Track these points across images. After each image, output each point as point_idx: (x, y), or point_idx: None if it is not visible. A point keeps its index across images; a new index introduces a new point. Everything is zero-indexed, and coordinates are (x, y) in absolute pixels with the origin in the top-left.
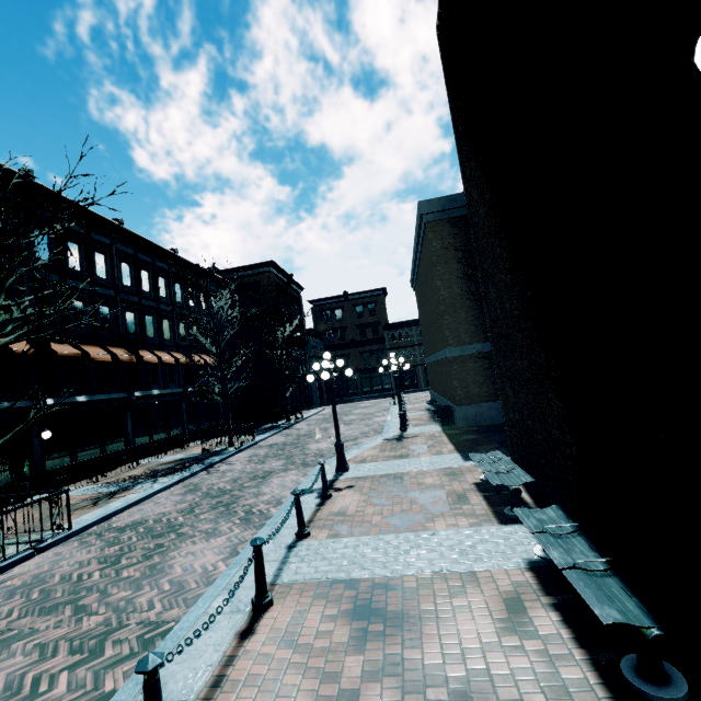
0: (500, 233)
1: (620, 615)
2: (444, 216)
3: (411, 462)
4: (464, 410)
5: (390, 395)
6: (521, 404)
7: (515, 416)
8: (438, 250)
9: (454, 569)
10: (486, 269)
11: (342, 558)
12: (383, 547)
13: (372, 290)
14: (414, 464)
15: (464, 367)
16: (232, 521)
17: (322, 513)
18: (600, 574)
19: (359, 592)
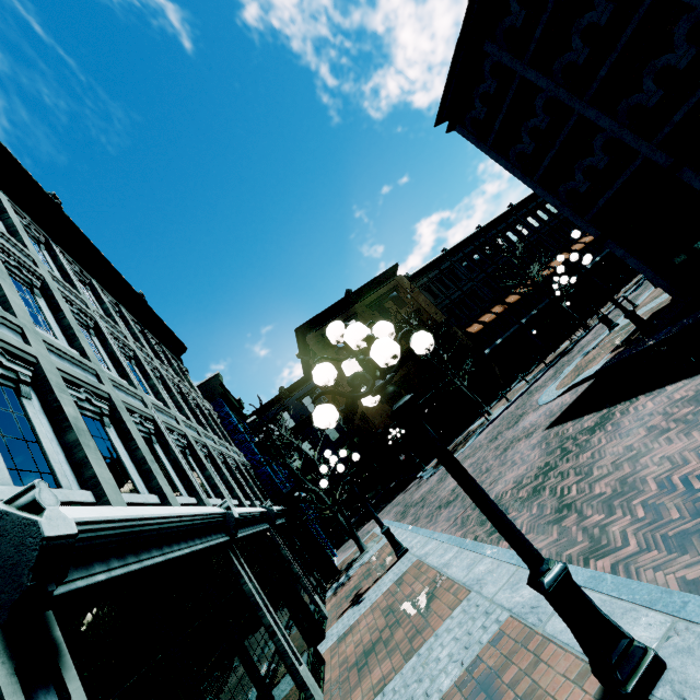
0: None
1: None
2: None
3: None
4: None
5: None
6: None
7: None
8: None
9: None
10: None
11: None
12: None
13: None
14: None
15: None
16: None
17: None
18: None
19: None
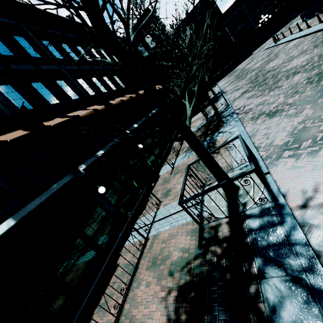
0: None
1: None
2: None
3: None
4: None
5: (247, 57)
6: None
7: None
8: None
9: None
10: None
11: None
12: None
13: None
14: None
15: None
16: None
17: None
18: None
19: None
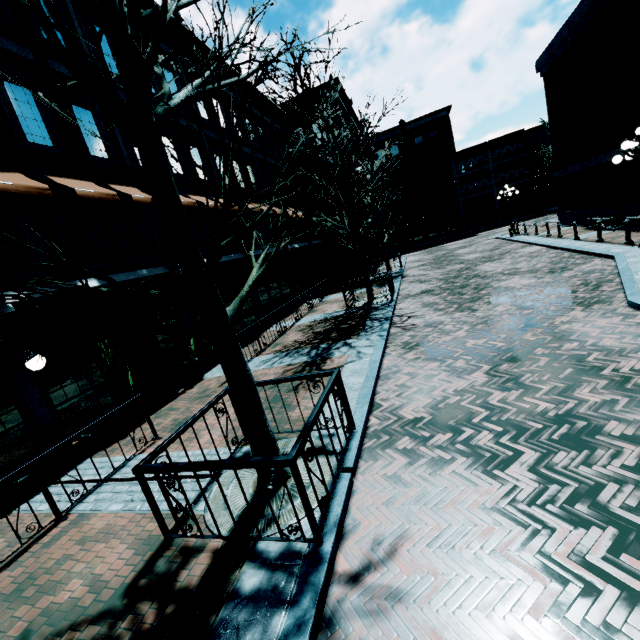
0: None
1: None
2: None
3: None
4: None
5: (468, 236)
6: None
7: None
8: None
9: None
10: None
11: None
12: None
13: (435, 113)
14: None
15: None
16: None
17: None
18: None
19: None
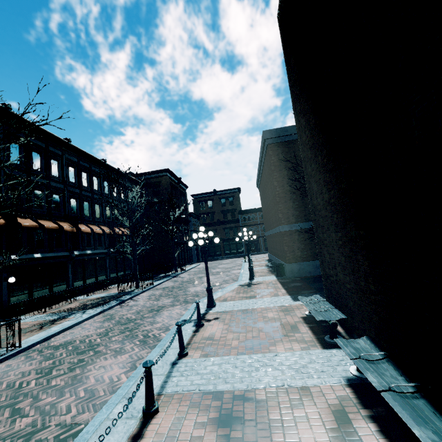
0: (321, 146)
1: (436, 436)
2: (279, 140)
3: (257, 301)
4: (292, 266)
5: (242, 256)
6: (335, 263)
7: (330, 271)
8: (275, 162)
9: (292, 384)
10: (310, 172)
11: (210, 373)
12: (240, 365)
13: (232, 189)
14: (260, 303)
15: (292, 238)
16: (134, 343)
17: (197, 337)
18: (410, 396)
19: (223, 402)
